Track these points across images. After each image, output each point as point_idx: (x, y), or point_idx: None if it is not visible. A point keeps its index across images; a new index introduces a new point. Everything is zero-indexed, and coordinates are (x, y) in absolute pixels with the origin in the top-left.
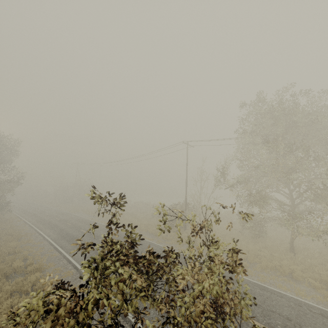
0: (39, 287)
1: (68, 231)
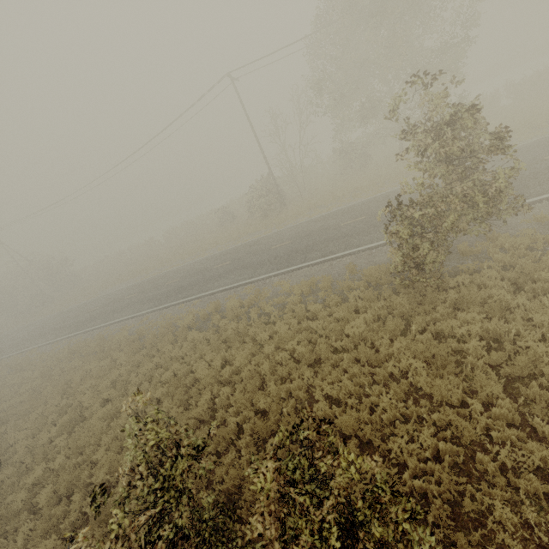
0: (248, 304)
1: (154, 295)
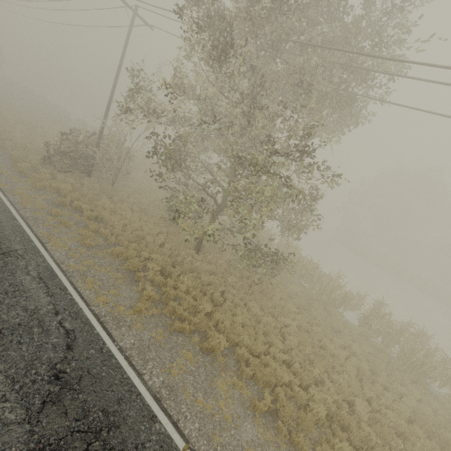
0: None
1: None
